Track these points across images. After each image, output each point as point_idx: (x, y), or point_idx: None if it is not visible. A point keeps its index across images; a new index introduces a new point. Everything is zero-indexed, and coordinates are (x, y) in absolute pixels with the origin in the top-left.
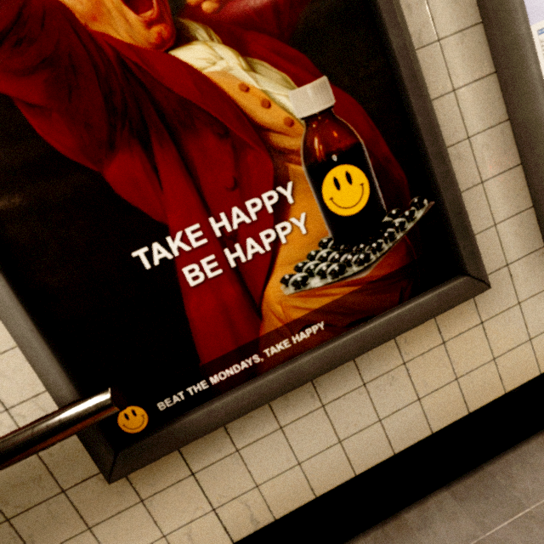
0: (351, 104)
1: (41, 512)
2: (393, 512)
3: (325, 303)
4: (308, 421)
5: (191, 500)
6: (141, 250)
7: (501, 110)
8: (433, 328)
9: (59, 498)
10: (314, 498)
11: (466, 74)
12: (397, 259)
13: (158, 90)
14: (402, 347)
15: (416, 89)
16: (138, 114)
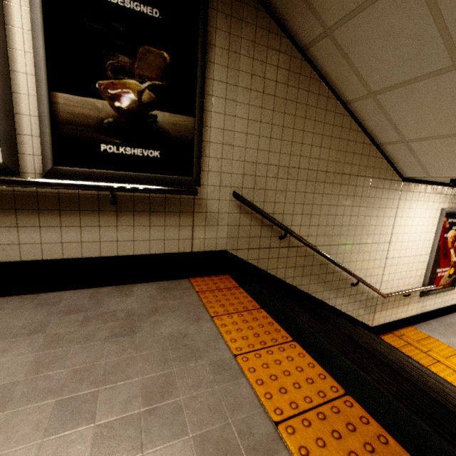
0: None
1: (412, 298)
2: (424, 321)
3: (443, 284)
4: (433, 299)
5: (421, 304)
6: (437, 269)
7: None
8: (447, 292)
9: (414, 297)
10: (428, 311)
11: None
12: (450, 282)
13: (447, 253)
14: (444, 293)
15: None
16: (445, 255)
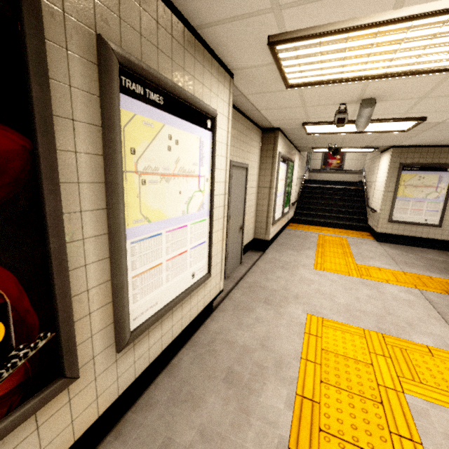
0: (8, 276)
1: None
2: None
3: None
4: None
5: None
6: None
7: (108, 275)
8: (32, 420)
9: None
10: None
11: (94, 257)
12: (14, 381)
13: None
14: None
15: (60, 271)
16: None
